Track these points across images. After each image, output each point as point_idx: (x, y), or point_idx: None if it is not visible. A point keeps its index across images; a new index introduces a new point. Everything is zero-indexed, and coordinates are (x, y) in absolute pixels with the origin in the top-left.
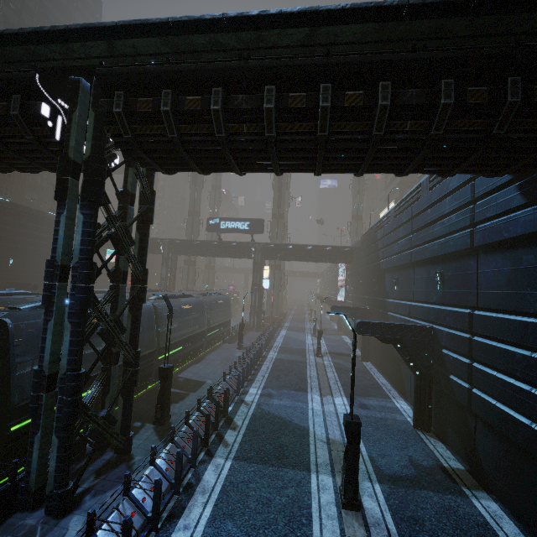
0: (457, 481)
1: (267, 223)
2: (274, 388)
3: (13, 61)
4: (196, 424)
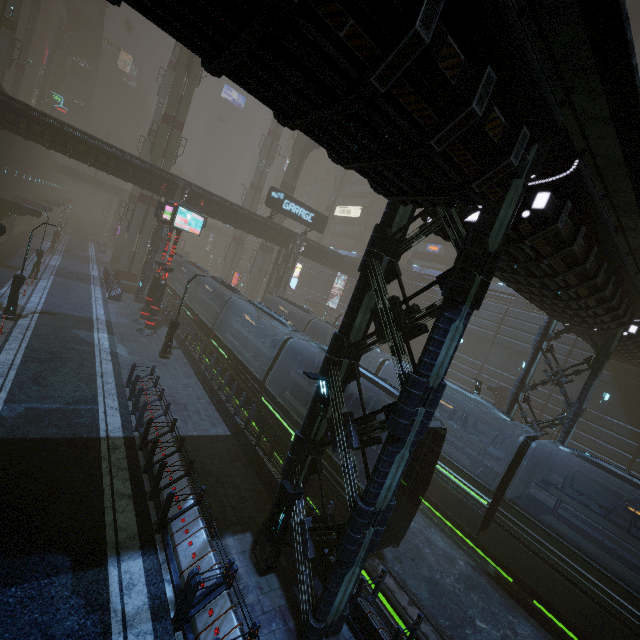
0: None
1: None
2: None
3: None
4: None
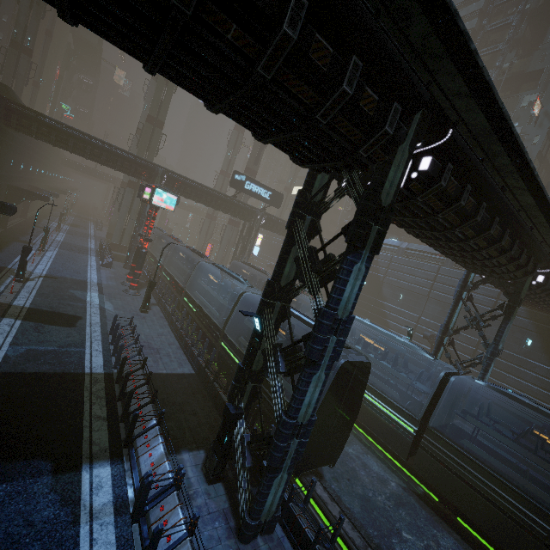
0: None
1: None
2: None
3: (549, 245)
4: None
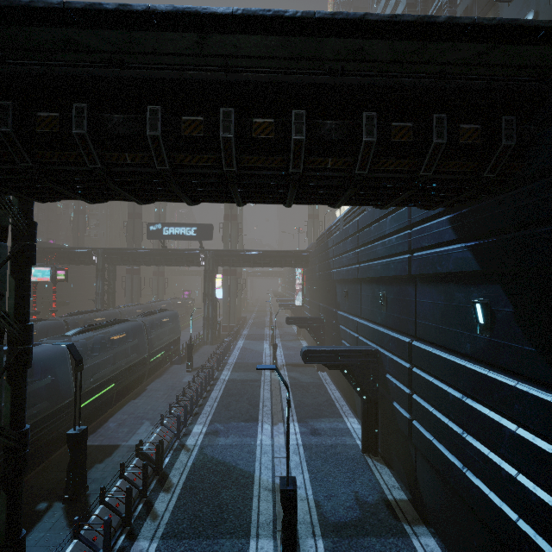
0: (400, 516)
1: (219, 225)
2: (222, 421)
3: None
4: (117, 499)
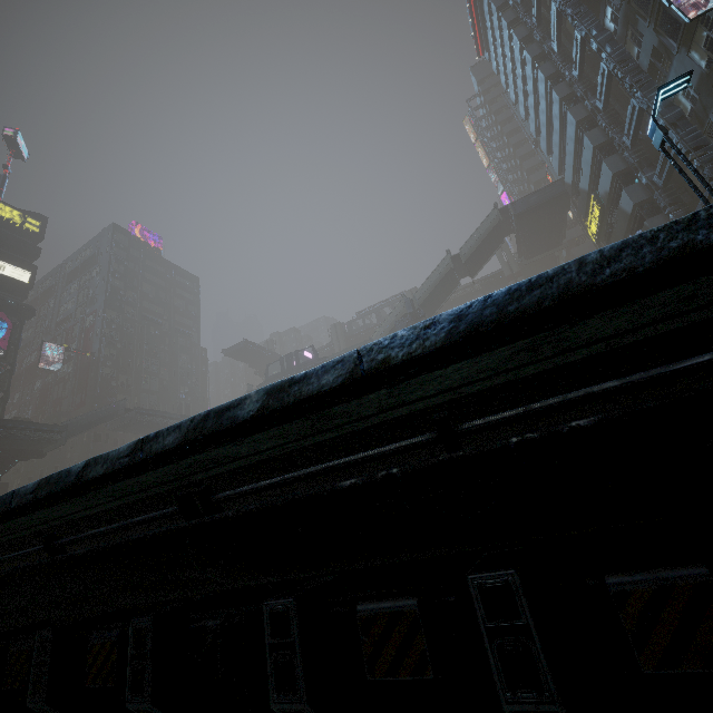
0: None
1: None
2: None
3: None
4: None
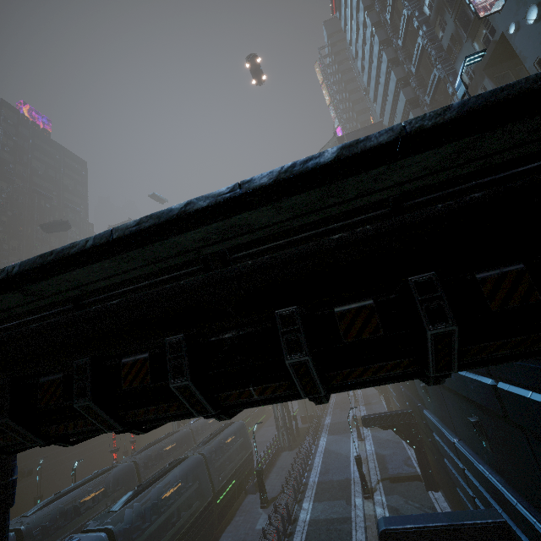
0: None
1: None
2: None
3: None
4: None
